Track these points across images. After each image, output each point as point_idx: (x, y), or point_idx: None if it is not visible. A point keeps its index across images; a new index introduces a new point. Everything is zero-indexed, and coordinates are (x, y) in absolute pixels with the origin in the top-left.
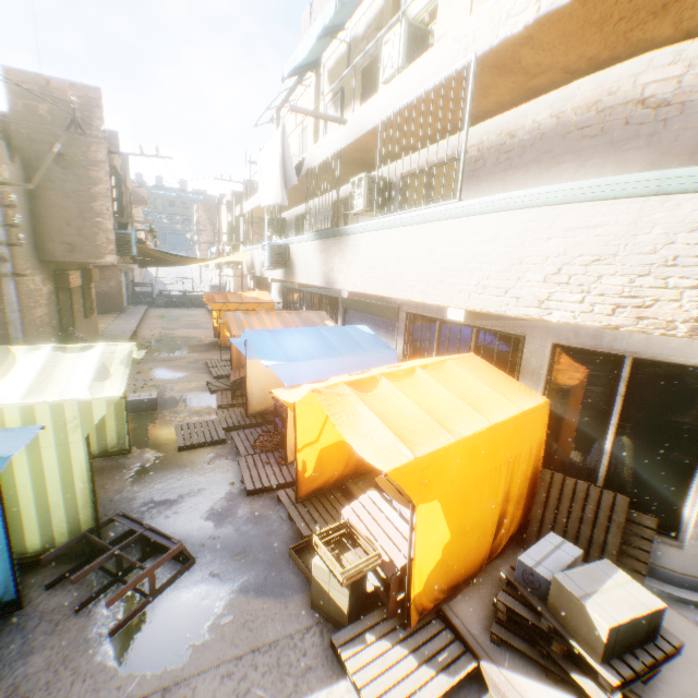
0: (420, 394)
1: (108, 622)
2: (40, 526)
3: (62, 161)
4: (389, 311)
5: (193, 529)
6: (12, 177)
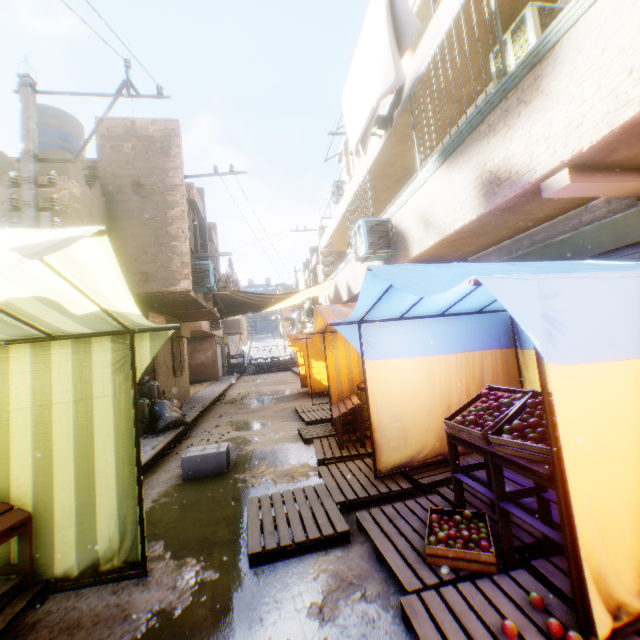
0: None
1: None
2: None
3: (141, 191)
4: None
5: None
6: (84, 197)
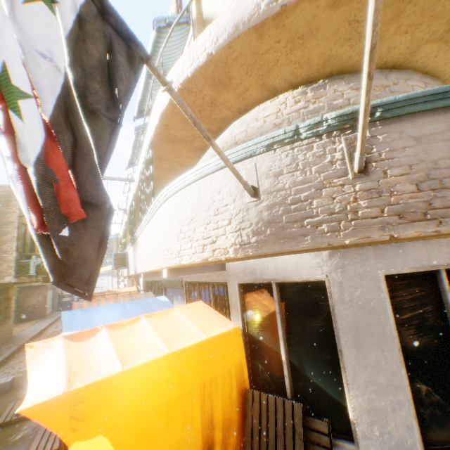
0: (131, 336)
1: None
2: None
3: None
4: (178, 283)
5: None
6: None
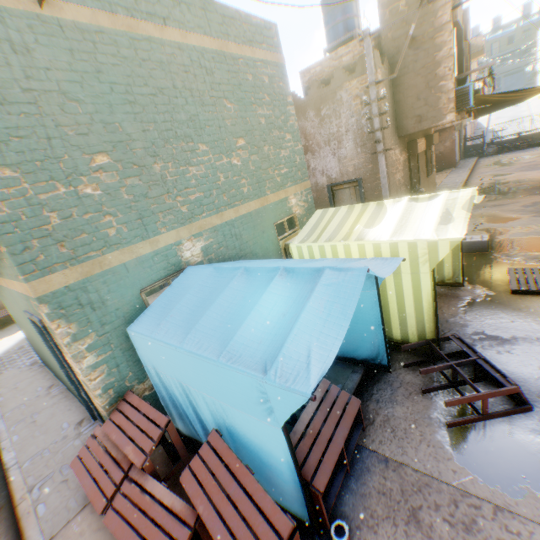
0: None
1: (444, 414)
2: (399, 325)
3: (413, 46)
4: None
5: (527, 375)
6: (381, 78)
